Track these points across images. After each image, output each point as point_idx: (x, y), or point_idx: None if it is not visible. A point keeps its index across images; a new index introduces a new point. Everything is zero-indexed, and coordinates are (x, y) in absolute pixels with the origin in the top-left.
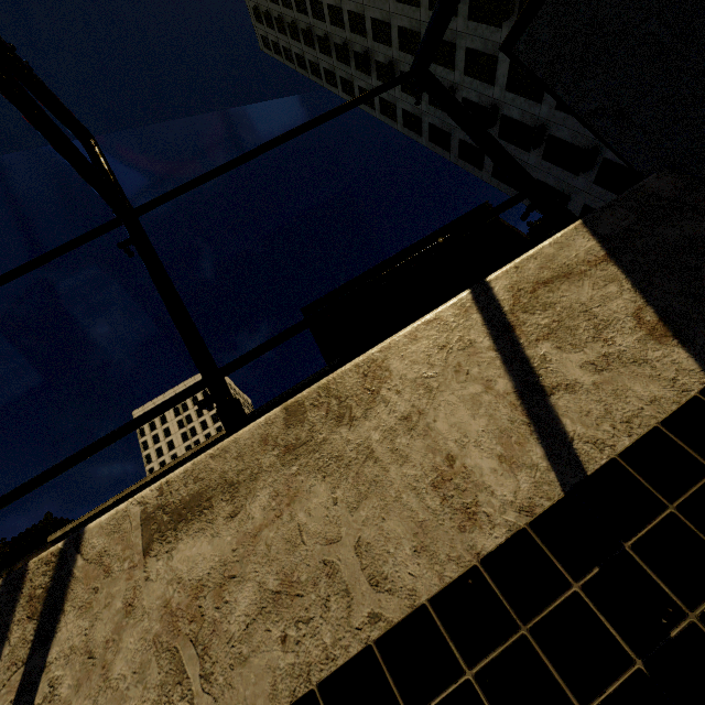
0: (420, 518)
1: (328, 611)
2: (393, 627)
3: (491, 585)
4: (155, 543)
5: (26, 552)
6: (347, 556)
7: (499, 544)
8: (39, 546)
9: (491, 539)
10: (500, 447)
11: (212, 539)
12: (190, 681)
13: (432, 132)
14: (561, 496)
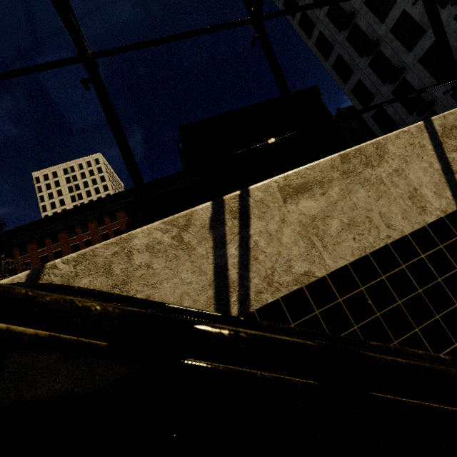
0: (404, 208)
1: (370, 232)
2: (396, 240)
3: (430, 232)
4: (288, 199)
5: None
6: (376, 216)
7: (433, 221)
8: None
9: (431, 219)
10: (435, 189)
11: (315, 201)
12: (317, 247)
13: (302, 18)
14: (456, 209)
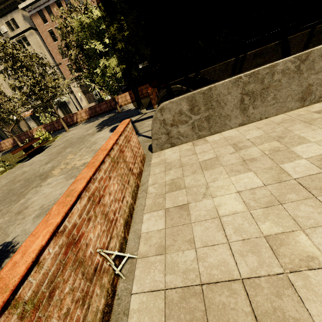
0: None
1: None
2: None
3: None
4: (254, 58)
5: (9, 11)
6: None
7: None
8: (14, 10)
9: None
10: None
11: (261, 59)
12: None
13: None
14: None
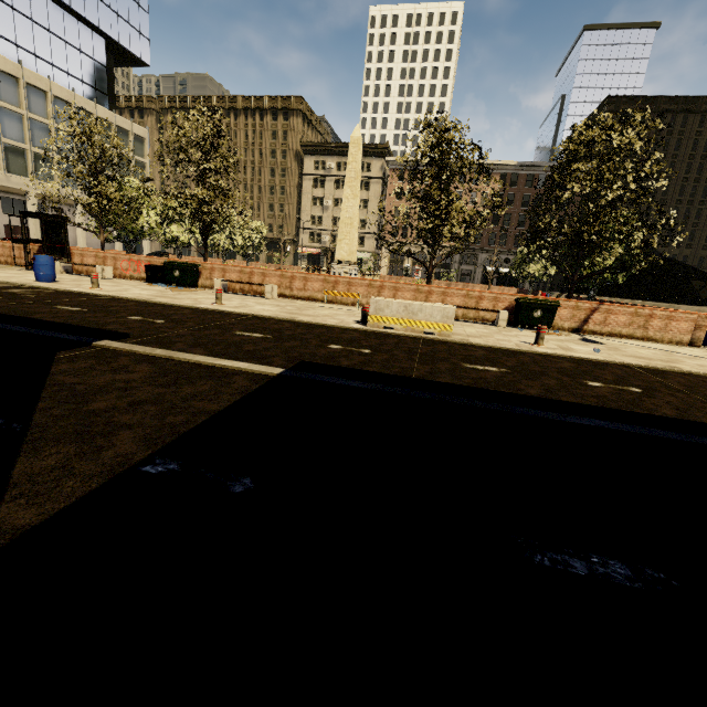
0: None
1: None
2: None
3: None
4: None
5: (371, 156)
6: None
7: None
8: (378, 157)
9: None
10: None
11: None
12: None
13: None
14: None
